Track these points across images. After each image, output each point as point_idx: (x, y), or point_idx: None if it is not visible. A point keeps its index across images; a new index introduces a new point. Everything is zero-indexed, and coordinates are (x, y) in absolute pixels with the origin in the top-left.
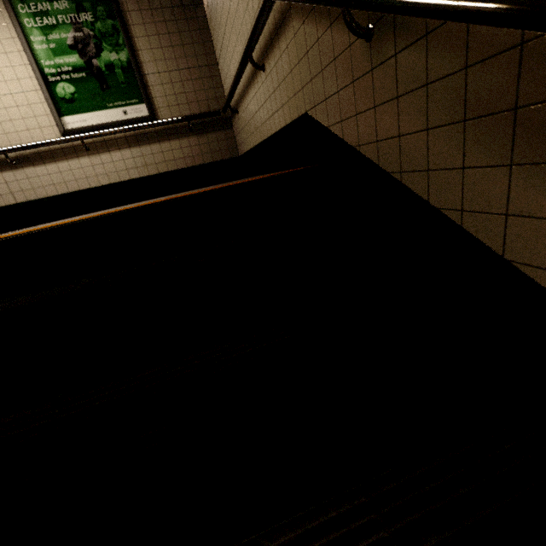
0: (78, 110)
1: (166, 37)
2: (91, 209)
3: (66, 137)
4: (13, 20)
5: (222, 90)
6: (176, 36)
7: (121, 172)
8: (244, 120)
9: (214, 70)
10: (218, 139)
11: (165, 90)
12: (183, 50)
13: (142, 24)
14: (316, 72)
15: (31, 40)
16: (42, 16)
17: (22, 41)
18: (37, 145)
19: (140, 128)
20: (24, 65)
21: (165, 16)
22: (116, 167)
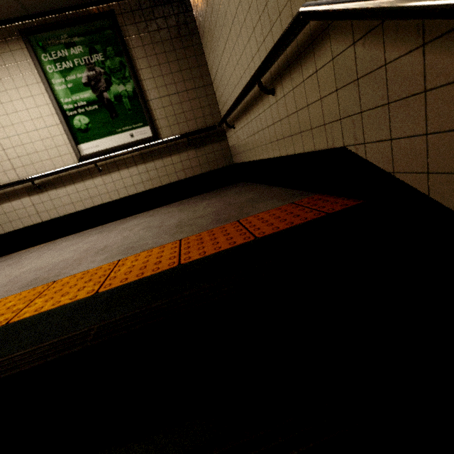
0: (92, 137)
1: (166, 65)
2: (104, 221)
3: (82, 162)
4: (37, 68)
5: (216, 106)
6: (174, 63)
7: (129, 187)
8: (242, 135)
9: (209, 89)
10: (214, 150)
11: (166, 112)
12: (181, 75)
13: (145, 57)
14: (375, 105)
15: (53, 83)
16: (61, 62)
17: (45, 84)
18: (58, 171)
19: (145, 148)
20: (47, 104)
21: (164, 48)
22: (125, 183)
